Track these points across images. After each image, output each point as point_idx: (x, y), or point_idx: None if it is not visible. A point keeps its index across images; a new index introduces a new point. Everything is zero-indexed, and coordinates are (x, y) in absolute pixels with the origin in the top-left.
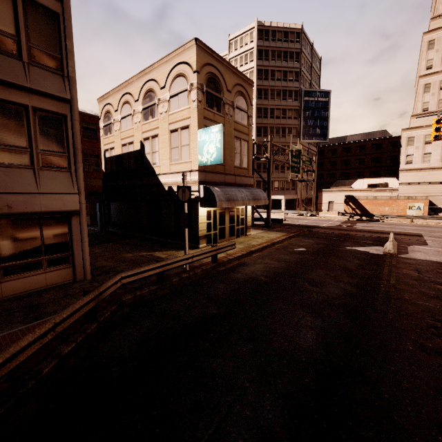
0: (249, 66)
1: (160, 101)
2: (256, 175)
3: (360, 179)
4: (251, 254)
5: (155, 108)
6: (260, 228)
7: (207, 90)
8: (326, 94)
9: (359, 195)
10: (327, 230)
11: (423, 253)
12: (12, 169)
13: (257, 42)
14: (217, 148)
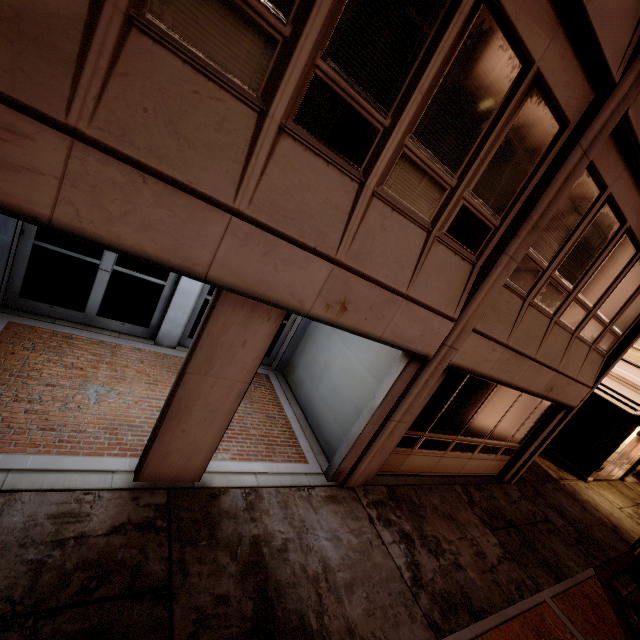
0: None
1: None
2: None
3: None
4: None
5: None
6: None
7: None
8: None
9: None
10: None
11: None
12: (581, 344)
13: None
14: None
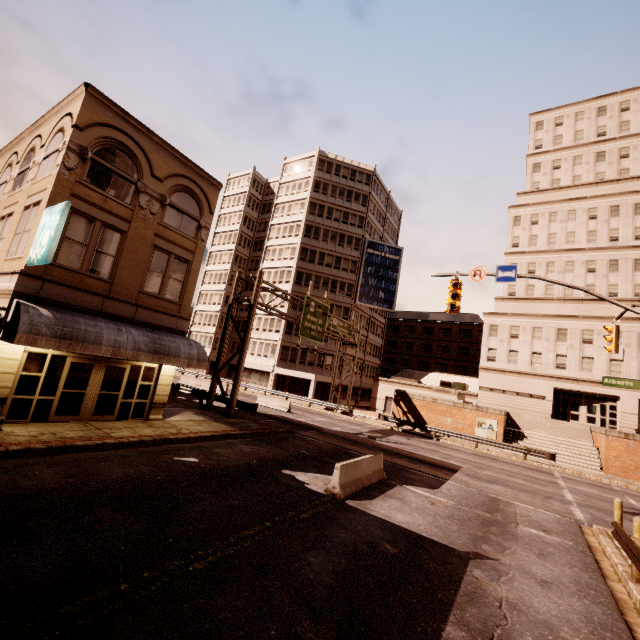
0: (301, 196)
1: (34, 164)
2: (284, 338)
3: (434, 373)
4: (65, 452)
5: (26, 174)
6: (208, 414)
7: (97, 160)
8: (396, 252)
9: (414, 393)
10: (322, 436)
11: (401, 502)
12: None
13: (315, 172)
14: (50, 238)
